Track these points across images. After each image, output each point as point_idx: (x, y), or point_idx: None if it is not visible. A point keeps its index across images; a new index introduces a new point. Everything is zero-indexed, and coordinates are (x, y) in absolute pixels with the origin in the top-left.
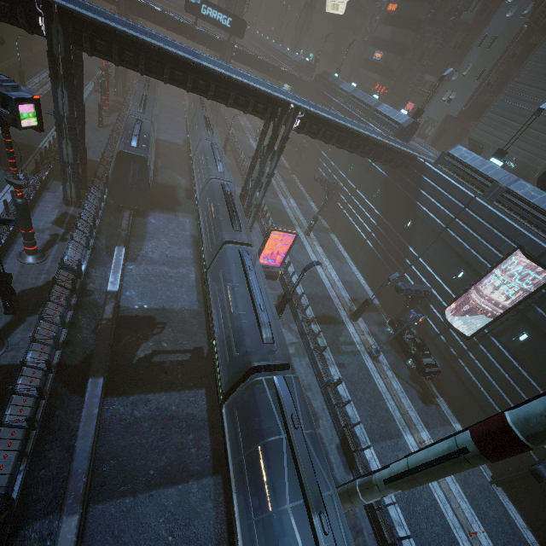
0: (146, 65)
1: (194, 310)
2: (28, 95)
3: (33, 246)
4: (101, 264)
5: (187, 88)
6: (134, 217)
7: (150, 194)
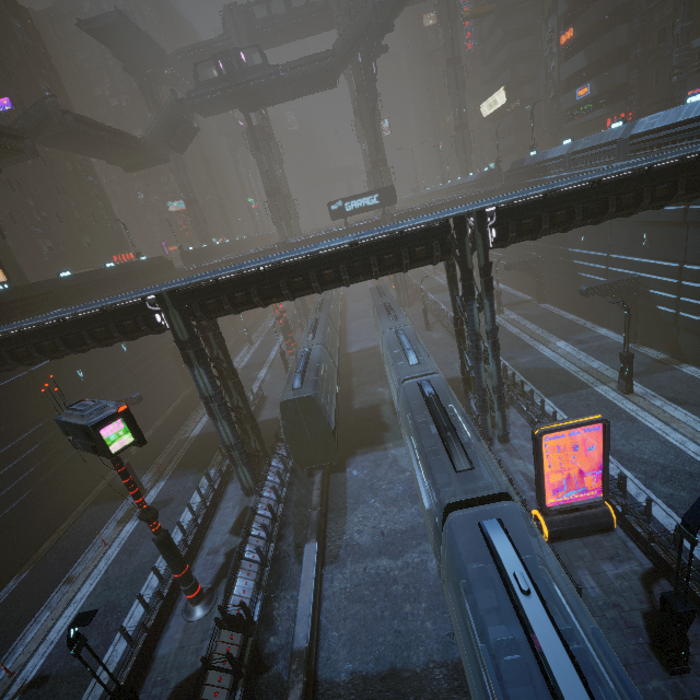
0: (260, 294)
1: (455, 664)
2: (112, 412)
3: (194, 590)
4: (287, 584)
5: (314, 289)
6: (330, 476)
7: (348, 431)
